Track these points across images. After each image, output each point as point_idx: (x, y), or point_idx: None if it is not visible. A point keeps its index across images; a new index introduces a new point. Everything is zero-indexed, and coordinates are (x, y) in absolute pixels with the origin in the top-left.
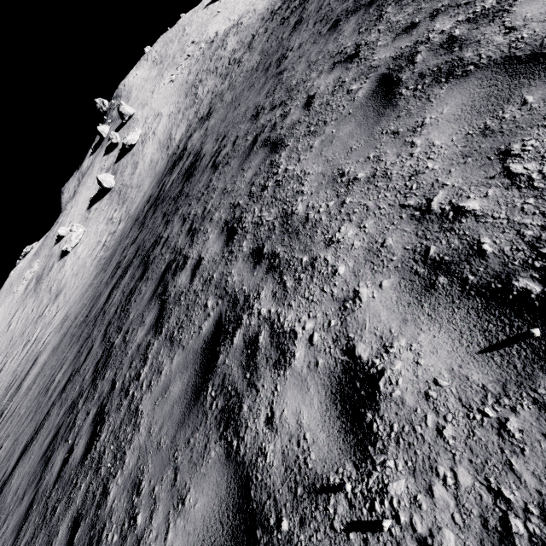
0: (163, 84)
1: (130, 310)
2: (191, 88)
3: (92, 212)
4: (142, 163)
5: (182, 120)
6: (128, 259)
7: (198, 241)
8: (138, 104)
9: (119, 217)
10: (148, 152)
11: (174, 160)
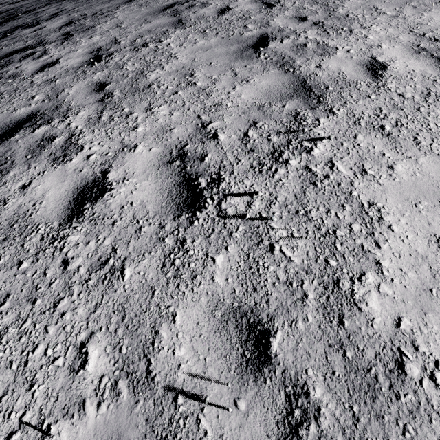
0: None
1: None
2: None
3: None
4: None
5: None
6: None
7: (53, 20)
8: None
9: None
10: None
11: None
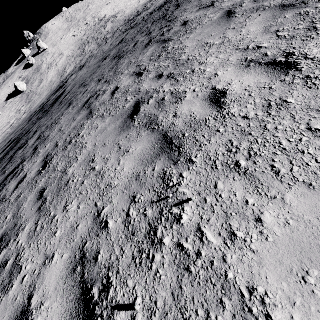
0: (68, 36)
1: (1, 162)
2: (83, 44)
3: (8, 103)
4: (46, 81)
5: (73, 62)
6: (15, 138)
7: (33, 137)
8: (51, 43)
9: (24, 110)
10: (50, 75)
11: (60, 86)
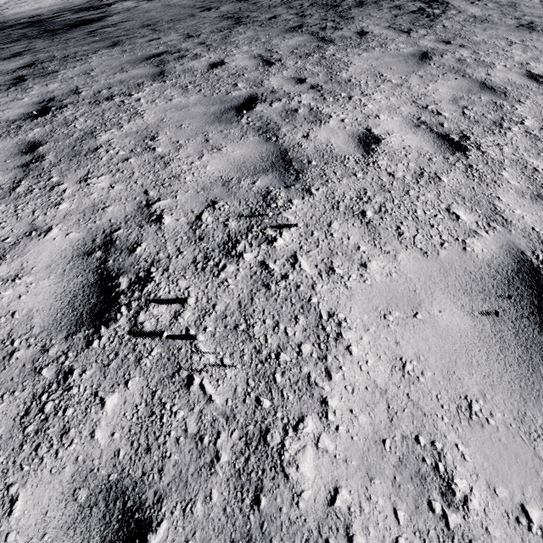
0: None
1: None
2: None
3: None
4: None
5: None
6: None
7: (12, 60)
8: None
9: None
10: None
11: (92, 5)
